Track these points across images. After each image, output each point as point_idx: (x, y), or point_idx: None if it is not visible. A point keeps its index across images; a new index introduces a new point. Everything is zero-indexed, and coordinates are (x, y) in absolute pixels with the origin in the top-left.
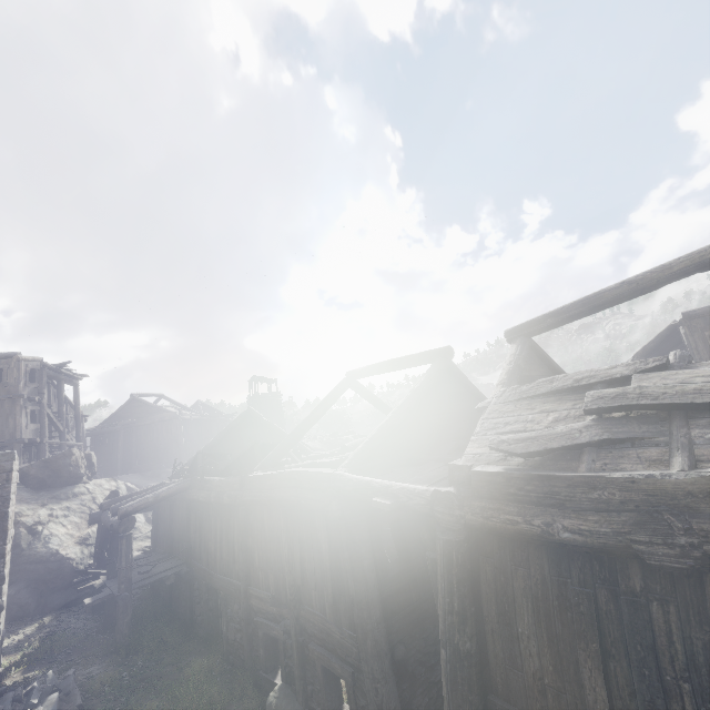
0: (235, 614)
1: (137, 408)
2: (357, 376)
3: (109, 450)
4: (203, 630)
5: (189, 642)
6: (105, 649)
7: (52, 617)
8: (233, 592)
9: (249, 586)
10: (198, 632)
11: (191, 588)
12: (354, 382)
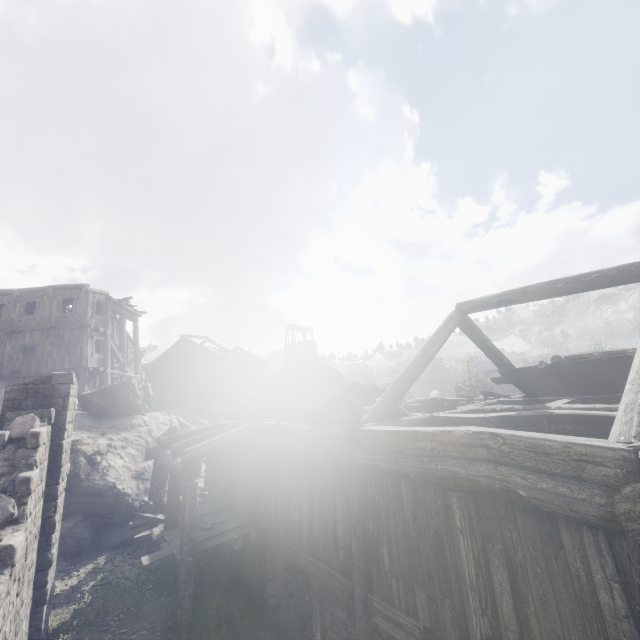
0: (339, 623)
1: (185, 348)
2: (477, 308)
3: (160, 385)
4: (279, 618)
5: (263, 634)
6: (163, 621)
7: (107, 558)
8: (336, 591)
9: (368, 593)
10: (270, 617)
11: (260, 556)
12: (465, 316)
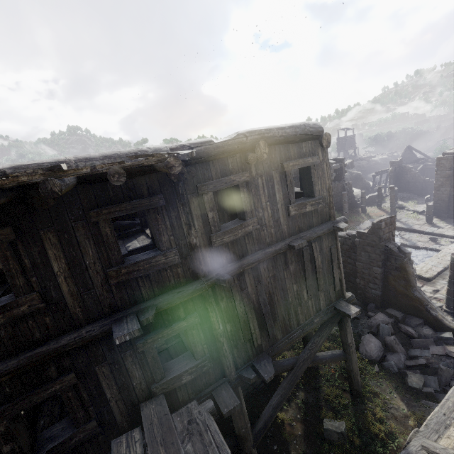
0: None
1: None
2: None
3: None
4: None
5: None
6: None
7: None
8: None
9: None
10: None
11: None
12: None
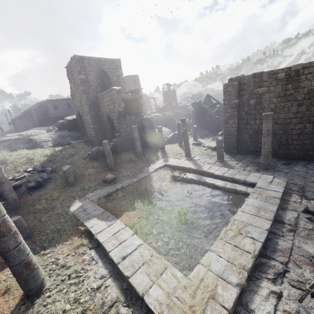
0: None
1: None
2: None
3: None
4: None
5: None
6: None
7: None
8: None
9: None
10: None
11: None
12: None
